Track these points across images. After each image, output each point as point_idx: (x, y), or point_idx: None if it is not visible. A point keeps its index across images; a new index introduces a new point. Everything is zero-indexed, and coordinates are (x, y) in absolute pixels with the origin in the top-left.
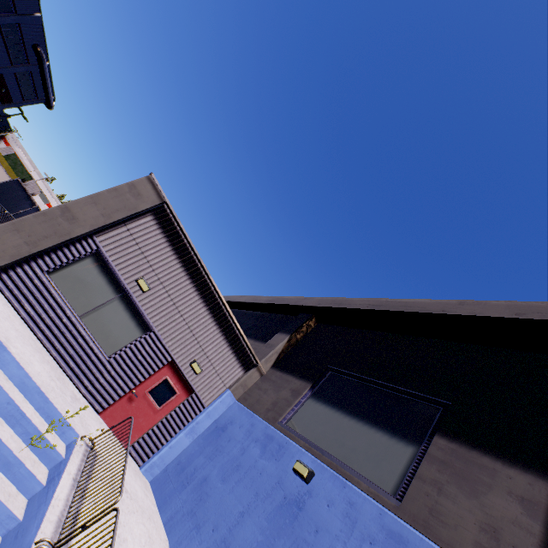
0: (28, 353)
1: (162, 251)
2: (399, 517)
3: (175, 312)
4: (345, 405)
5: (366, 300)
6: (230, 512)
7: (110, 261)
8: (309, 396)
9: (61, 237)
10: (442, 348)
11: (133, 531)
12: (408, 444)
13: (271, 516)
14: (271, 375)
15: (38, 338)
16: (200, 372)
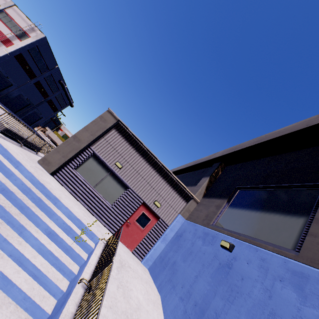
0: (71, 204)
1: (124, 146)
2: (299, 262)
3: (139, 176)
4: (250, 205)
5: (251, 141)
6: (190, 276)
7: (100, 157)
8: (227, 207)
9: (76, 150)
10: (315, 151)
11: (136, 286)
12: (300, 217)
13: (213, 275)
14: (203, 201)
15: (78, 200)
16: (160, 207)
